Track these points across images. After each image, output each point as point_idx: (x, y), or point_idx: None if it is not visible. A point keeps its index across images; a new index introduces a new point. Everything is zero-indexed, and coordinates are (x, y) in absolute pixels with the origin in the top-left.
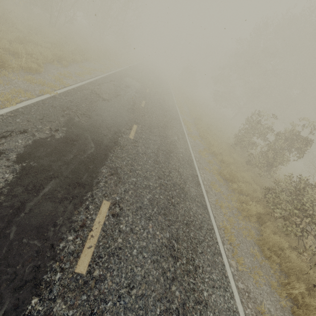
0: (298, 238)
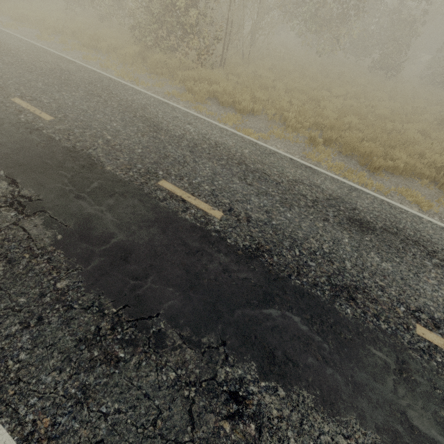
0: (179, 55)
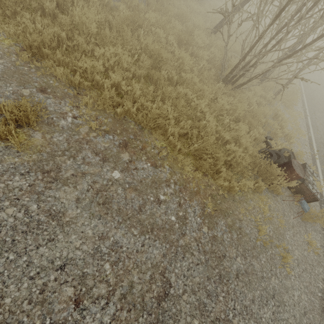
0: None
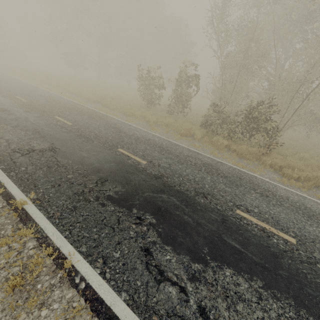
0: None
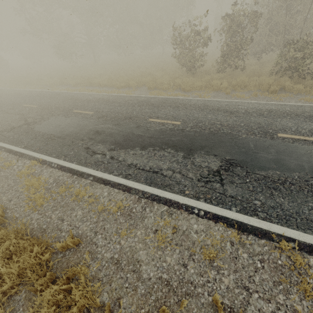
0: None
